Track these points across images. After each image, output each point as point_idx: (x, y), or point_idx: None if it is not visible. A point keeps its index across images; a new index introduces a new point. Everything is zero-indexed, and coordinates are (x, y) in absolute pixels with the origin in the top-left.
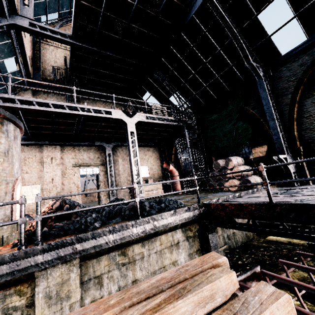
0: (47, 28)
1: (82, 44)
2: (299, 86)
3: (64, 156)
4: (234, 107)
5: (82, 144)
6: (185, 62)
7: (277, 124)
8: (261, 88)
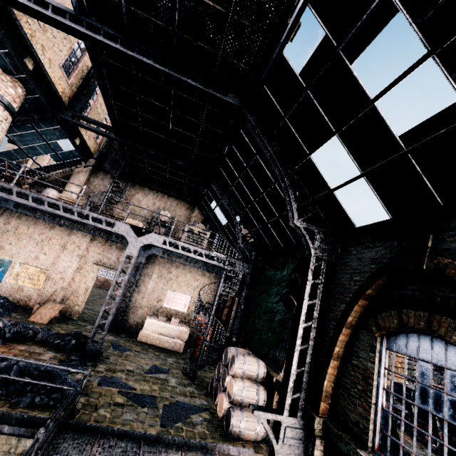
0: (90, 120)
1: (123, 138)
2: (358, 298)
3: (91, 248)
4: (287, 274)
5: (114, 241)
6: (243, 182)
7: (297, 348)
8: (306, 268)
